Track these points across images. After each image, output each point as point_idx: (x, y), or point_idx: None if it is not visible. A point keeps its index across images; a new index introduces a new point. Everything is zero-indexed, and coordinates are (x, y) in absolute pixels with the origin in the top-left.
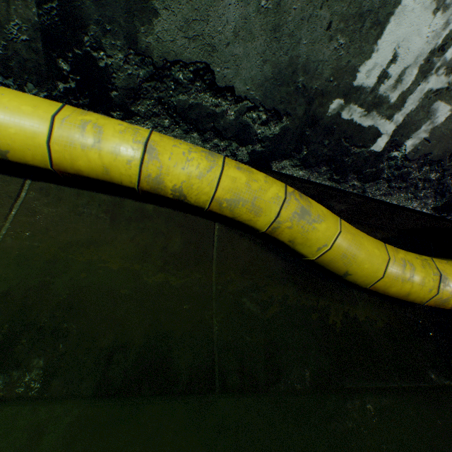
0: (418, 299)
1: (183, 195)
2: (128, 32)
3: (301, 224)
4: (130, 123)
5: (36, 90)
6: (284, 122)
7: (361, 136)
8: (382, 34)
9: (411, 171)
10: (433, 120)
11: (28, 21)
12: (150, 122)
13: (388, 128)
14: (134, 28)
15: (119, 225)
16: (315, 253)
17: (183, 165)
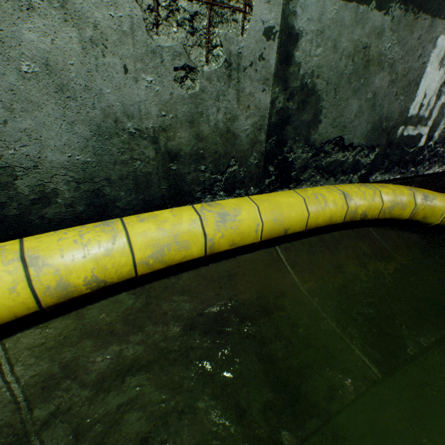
0: None
1: (364, 215)
2: (306, 136)
3: (427, 204)
4: (298, 188)
5: (253, 190)
6: (376, 151)
7: (413, 141)
8: (418, 88)
9: (438, 149)
10: (444, 117)
11: (259, 152)
12: (308, 182)
13: (425, 131)
14: (309, 133)
15: (334, 251)
16: (438, 219)
17: (363, 197)
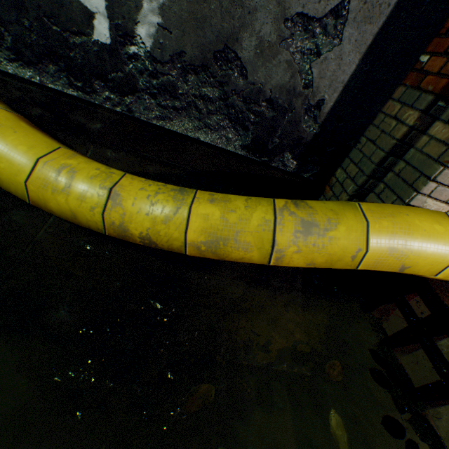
0: (93, 224)
1: None
2: None
3: None
4: None
5: None
6: None
7: (69, 16)
8: None
9: (175, 81)
10: None
11: None
12: None
13: (96, 3)
14: None
15: None
16: None
17: None
